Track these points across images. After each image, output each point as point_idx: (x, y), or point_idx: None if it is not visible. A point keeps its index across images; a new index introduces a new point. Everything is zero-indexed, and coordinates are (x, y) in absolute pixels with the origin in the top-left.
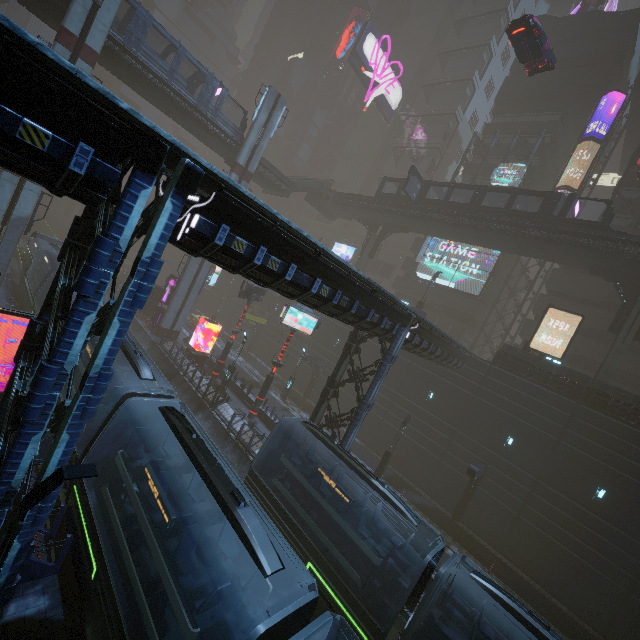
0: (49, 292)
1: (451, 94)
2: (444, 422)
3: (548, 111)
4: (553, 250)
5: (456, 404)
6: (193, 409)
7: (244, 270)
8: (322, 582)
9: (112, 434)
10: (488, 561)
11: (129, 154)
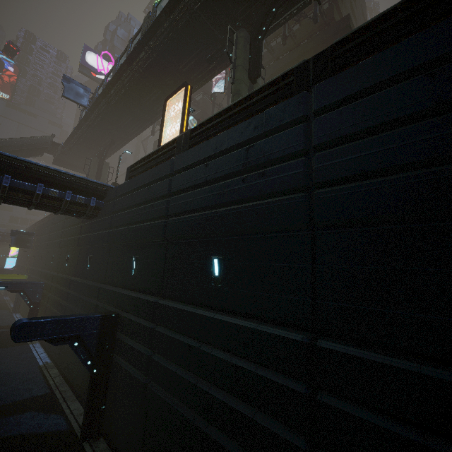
0: None
1: None
2: (94, 284)
3: None
4: (171, 64)
5: (103, 254)
6: None
7: None
8: None
9: None
10: None
11: None
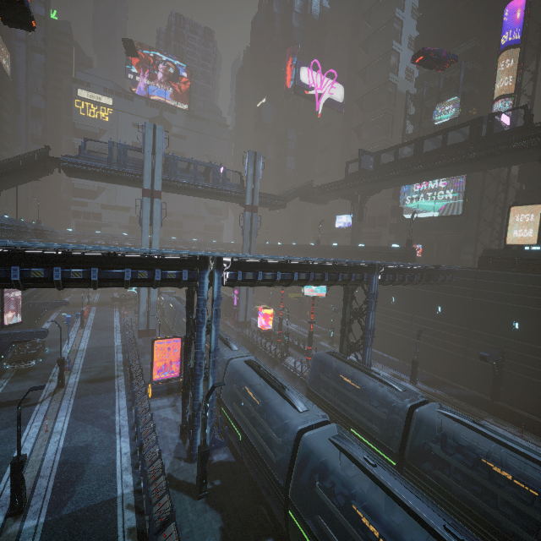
0: (186, 323)
1: (380, 68)
2: (457, 326)
3: (462, 43)
4: (497, 160)
5: (461, 309)
6: (271, 366)
7: (256, 285)
8: (360, 437)
9: (229, 379)
10: (527, 425)
11: (197, 265)
